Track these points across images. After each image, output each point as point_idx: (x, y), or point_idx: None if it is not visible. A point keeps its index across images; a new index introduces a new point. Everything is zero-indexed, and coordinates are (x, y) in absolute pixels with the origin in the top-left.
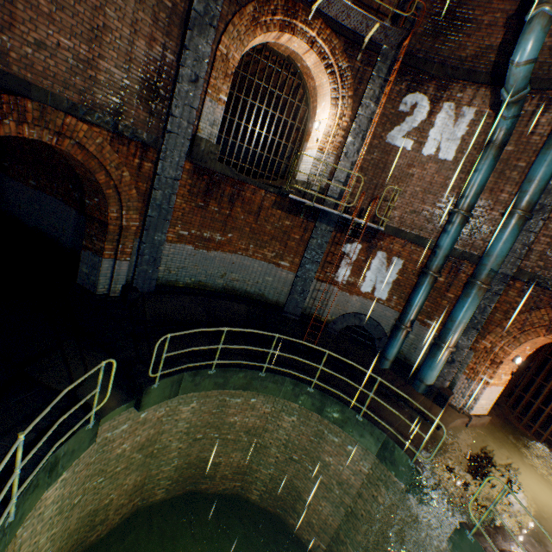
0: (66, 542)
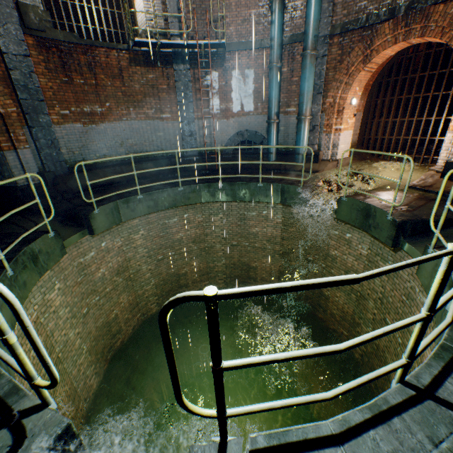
0: (96, 344)
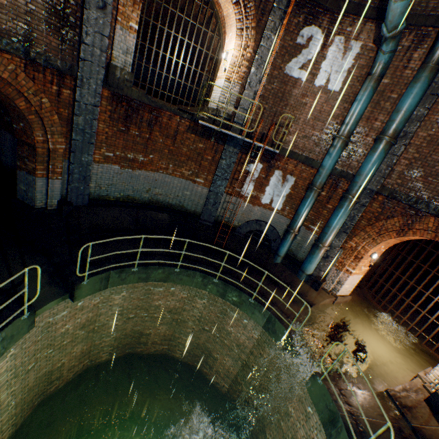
0: (28, 394)
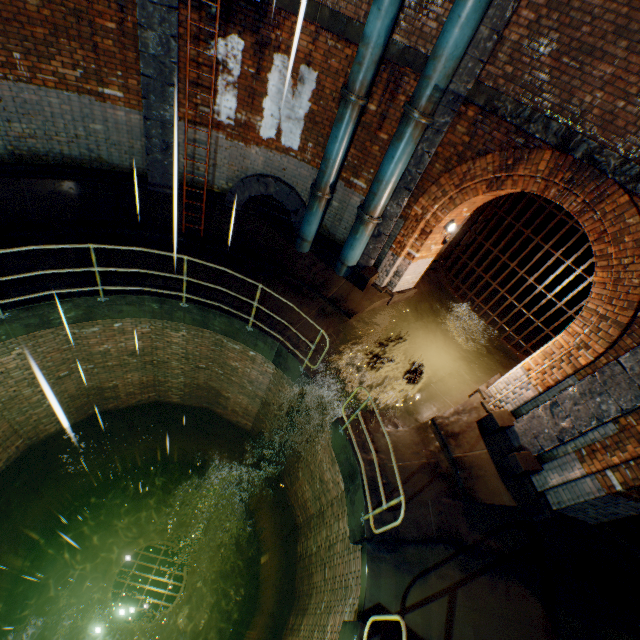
0: None
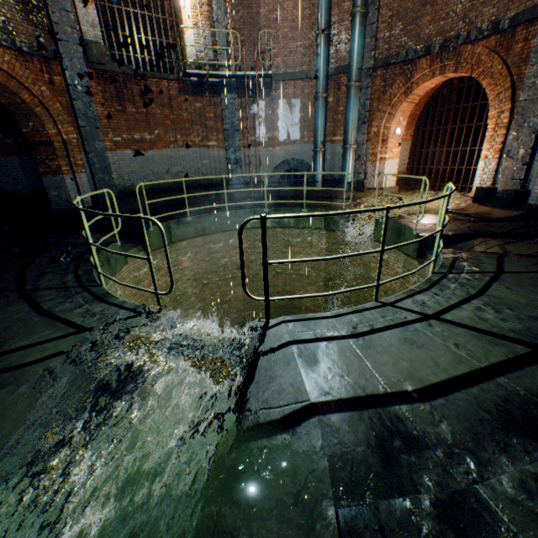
0: None
